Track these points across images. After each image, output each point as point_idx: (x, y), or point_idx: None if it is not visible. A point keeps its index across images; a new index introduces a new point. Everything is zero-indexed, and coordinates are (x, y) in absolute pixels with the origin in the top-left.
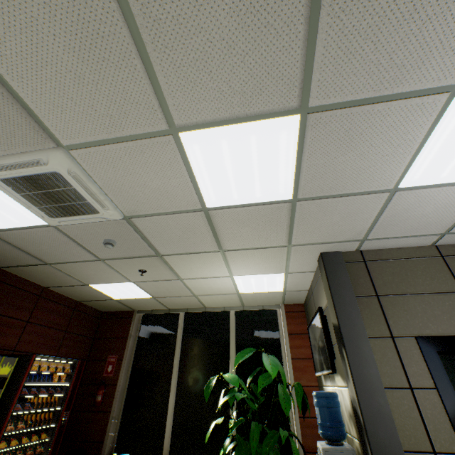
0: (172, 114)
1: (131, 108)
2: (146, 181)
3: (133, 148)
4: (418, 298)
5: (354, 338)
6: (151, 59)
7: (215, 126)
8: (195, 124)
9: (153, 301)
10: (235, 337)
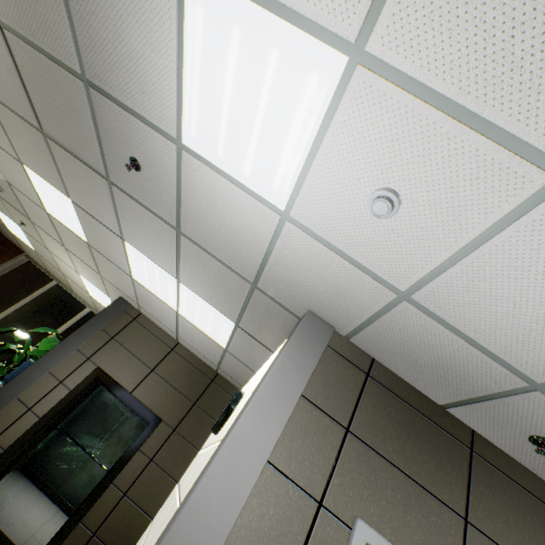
0: (20, 156)
1: (3, 140)
2: (15, 173)
3: (6, 154)
4: (129, 355)
5: (71, 343)
6: (8, 132)
7: (39, 175)
8: (30, 168)
9: (37, 254)
10: (71, 326)
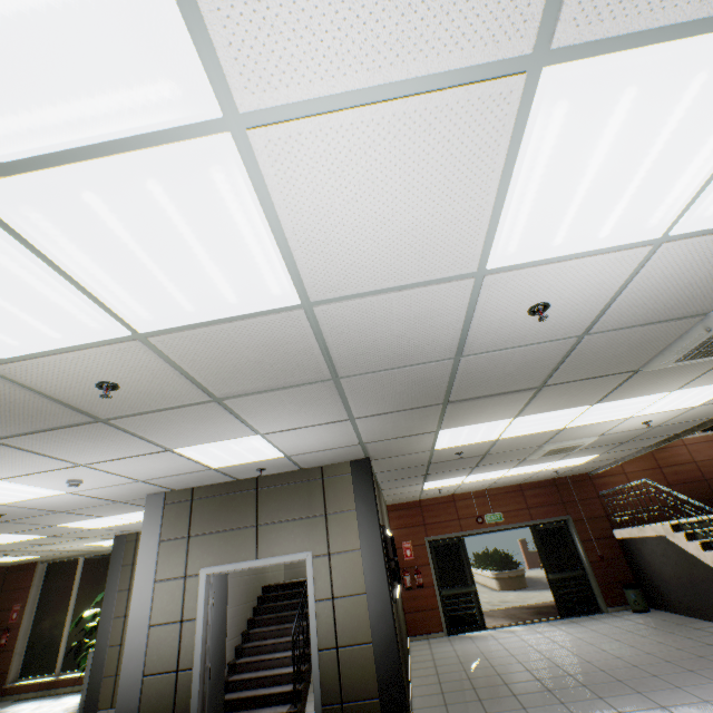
0: None
1: None
2: None
3: None
4: None
5: (110, 592)
6: None
7: None
8: None
9: (45, 556)
10: None
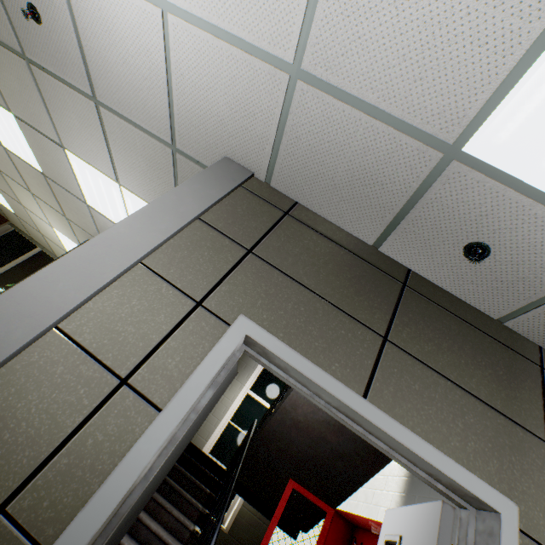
0: None
1: None
2: None
3: None
4: None
5: None
6: None
7: None
8: None
9: (18, 219)
10: None
